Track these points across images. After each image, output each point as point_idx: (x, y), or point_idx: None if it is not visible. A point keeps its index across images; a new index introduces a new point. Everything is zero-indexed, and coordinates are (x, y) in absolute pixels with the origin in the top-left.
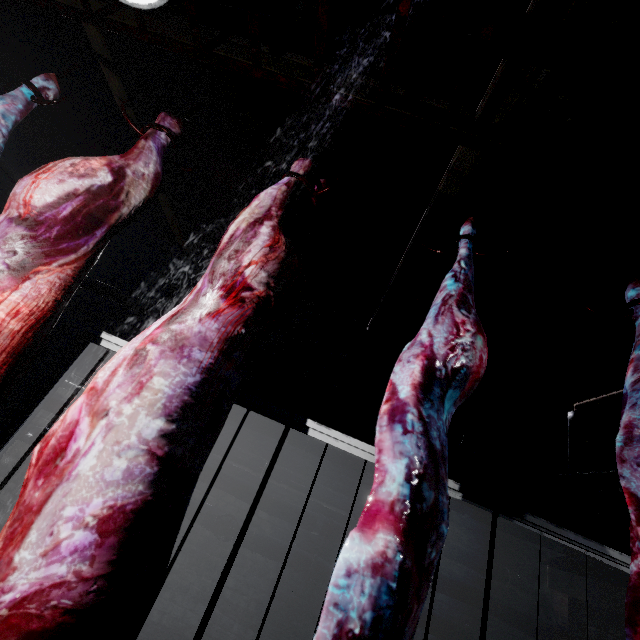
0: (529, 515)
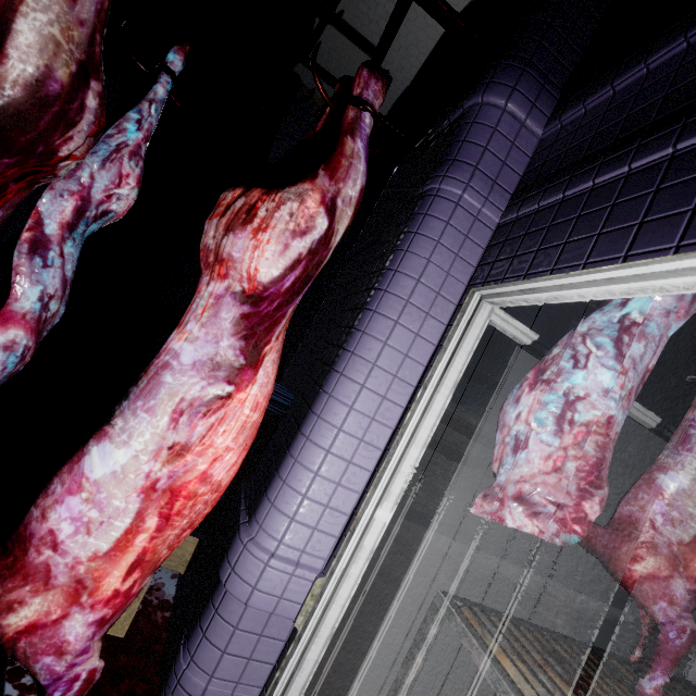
0: None
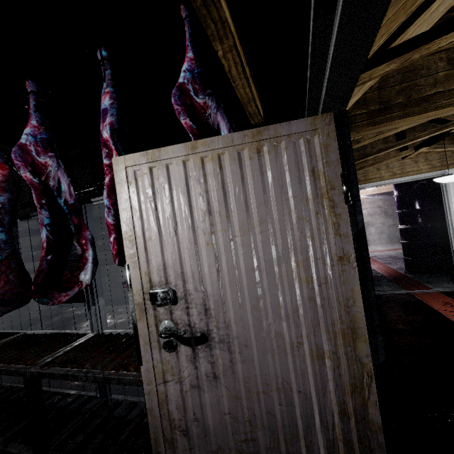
0: (31, 214)
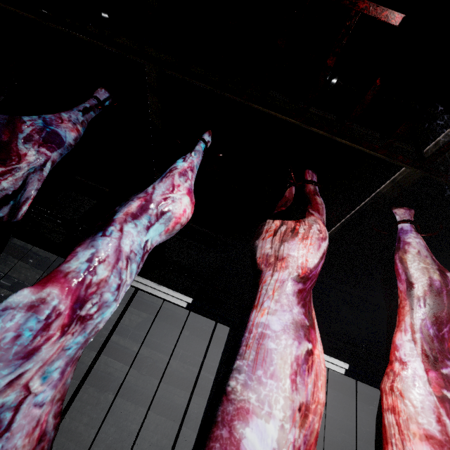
0: None
